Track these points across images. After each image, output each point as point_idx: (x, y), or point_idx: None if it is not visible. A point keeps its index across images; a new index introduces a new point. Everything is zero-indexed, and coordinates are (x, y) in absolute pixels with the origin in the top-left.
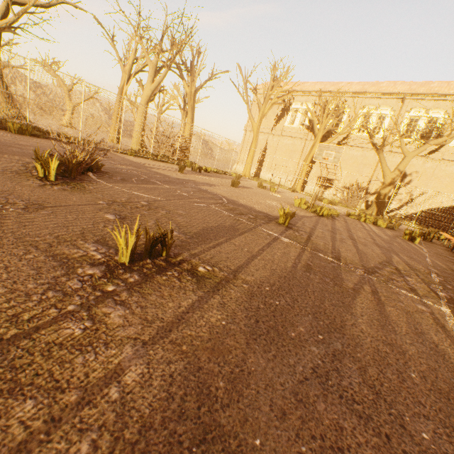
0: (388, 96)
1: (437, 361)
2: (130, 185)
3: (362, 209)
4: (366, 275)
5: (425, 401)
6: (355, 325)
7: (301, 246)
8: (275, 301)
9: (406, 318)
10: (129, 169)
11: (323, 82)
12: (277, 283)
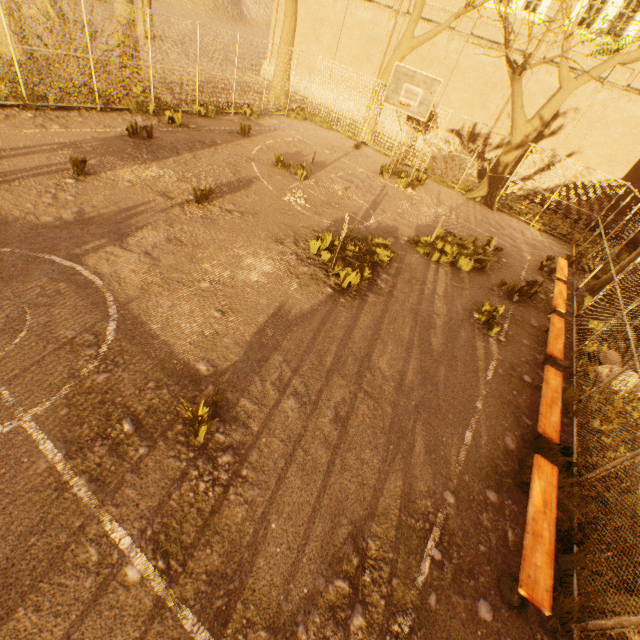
0: None
1: None
2: None
3: (467, 186)
4: None
5: None
6: None
7: (162, 590)
8: None
9: None
10: None
11: None
12: None
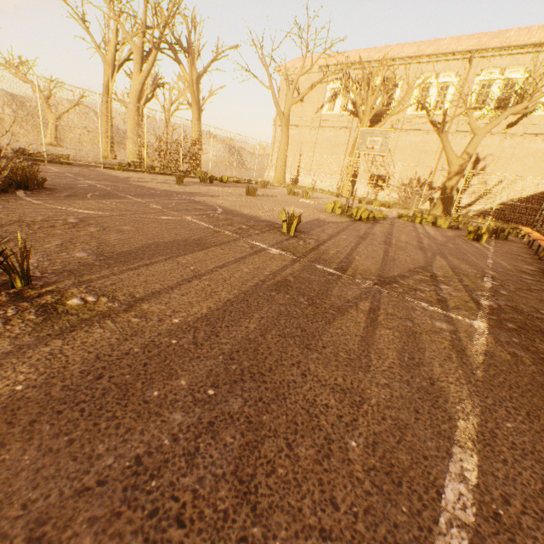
0: (451, 57)
1: (418, 410)
2: (76, 201)
3: (425, 210)
4: (375, 288)
5: (345, 495)
6: (299, 365)
7: (295, 257)
8: (172, 340)
9: (403, 344)
10: (97, 184)
11: (367, 49)
12: (204, 311)
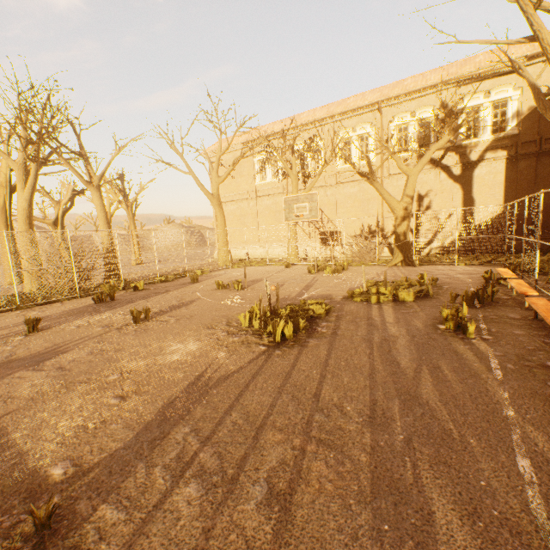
0: (361, 112)
1: None
2: None
3: (385, 260)
4: None
5: None
6: None
7: None
8: None
9: None
10: None
11: (282, 120)
12: None
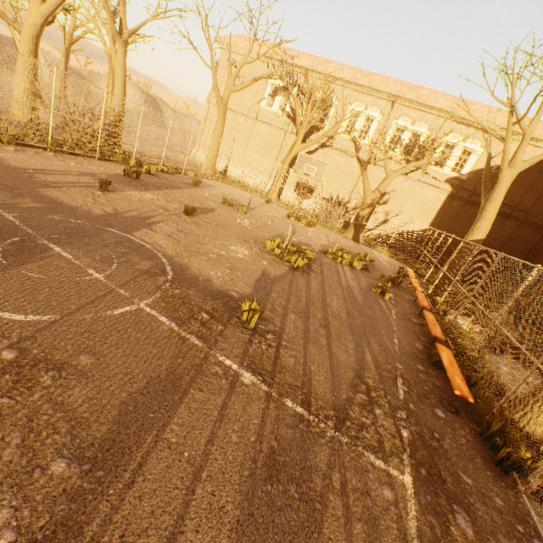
0: (379, 95)
1: None
2: None
3: (340, 229)
4: (337, 435)
5: None
6: None
7: (267, 388)
8: None
9: None
10: None
11: (312, 56)
12: None
